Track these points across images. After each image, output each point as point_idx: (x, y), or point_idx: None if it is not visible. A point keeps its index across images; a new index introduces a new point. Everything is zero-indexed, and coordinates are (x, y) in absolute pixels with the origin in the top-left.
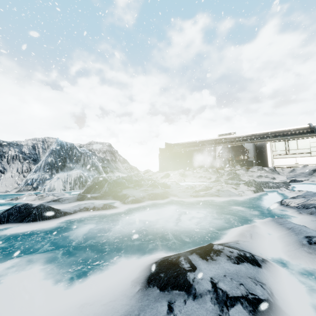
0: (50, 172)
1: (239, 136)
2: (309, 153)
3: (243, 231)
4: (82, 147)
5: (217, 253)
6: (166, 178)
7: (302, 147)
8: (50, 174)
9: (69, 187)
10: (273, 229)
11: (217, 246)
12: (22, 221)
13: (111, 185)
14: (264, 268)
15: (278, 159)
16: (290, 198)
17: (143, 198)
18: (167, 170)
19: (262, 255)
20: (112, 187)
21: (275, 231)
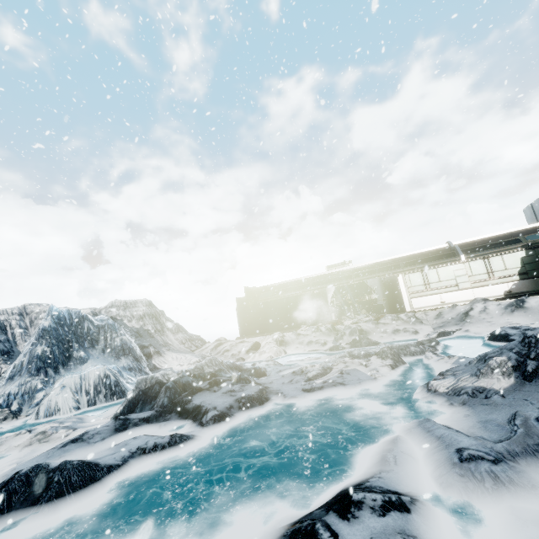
0: (42, 374)
1: (357, 267)
2: (455, 285)
3: (384, 452)
4: (99, 315)
5: (358, 506)
6: (256, 353)
7: (446, 278)
8: (42, 379)
9: (86, 400)
10: (421, 440)
11: (357, 494)
12: (38, 501)
13: (172, 392)
14: (414, 513)
15: (417, 299)
16: (438, 374)
17: (231, 409)
18: (254, 333)
19: (411, 490)
20: (173, 395)
21: (424, 444)
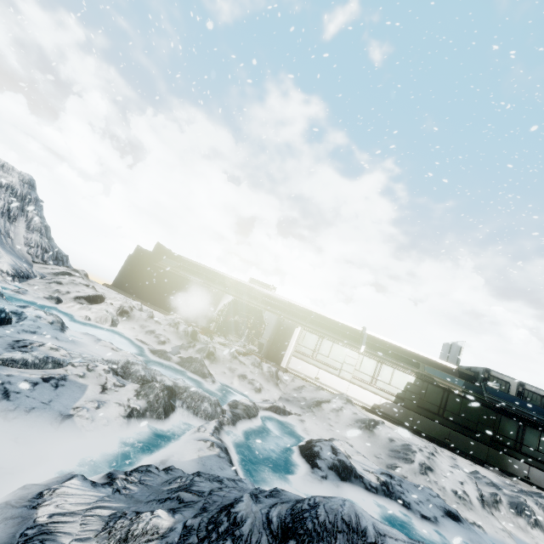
0: None
1: (273, 296)
2: (338, 370)
3: None
4: None
5: None
6: (78, 304)
7: (335, 358)
8: None
9: None
10: None
11: None
12: None
13: None
14: None
15: (297, 360)
16: (139, 466)
17: None
18: (127, 291)
19: None
20: None
21: None
